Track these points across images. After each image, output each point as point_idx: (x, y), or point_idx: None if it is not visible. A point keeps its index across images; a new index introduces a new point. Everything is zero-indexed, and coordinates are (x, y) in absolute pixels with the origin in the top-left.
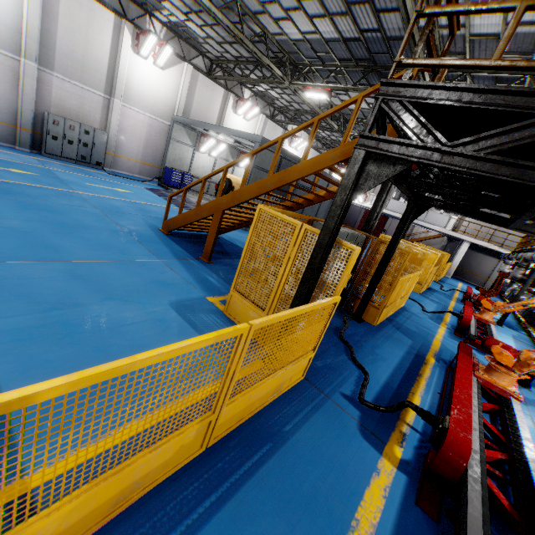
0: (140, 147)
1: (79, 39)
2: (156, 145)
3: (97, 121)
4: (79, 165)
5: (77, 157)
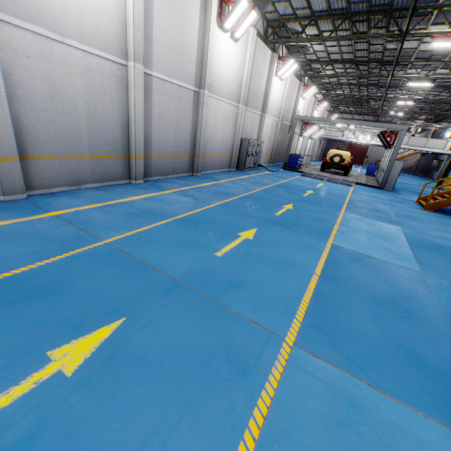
0: (266, 144)
1: (257, 77)
2: (271, 139)
3: (255, 134)
4: (253, 170)
5: (252, 165)
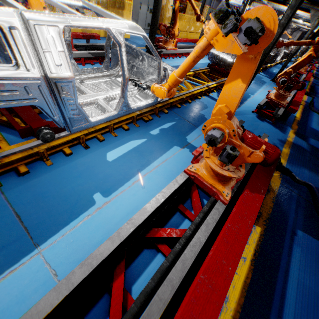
0: None
1: None
2: None
3: None
4: None
5: None
